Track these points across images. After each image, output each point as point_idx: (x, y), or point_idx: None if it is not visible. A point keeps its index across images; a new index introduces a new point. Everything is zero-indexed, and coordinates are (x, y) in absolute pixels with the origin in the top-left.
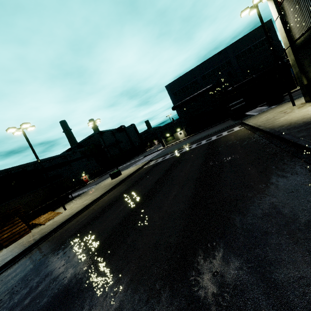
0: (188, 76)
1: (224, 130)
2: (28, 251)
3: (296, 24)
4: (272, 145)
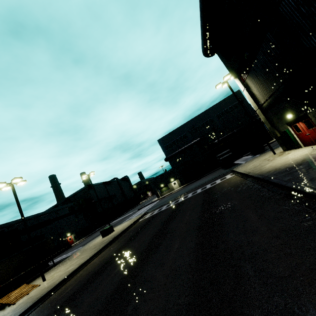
0: (177, 131)
1: (217, 178)
2: None
3: (259, 93)
4: (264, 189)
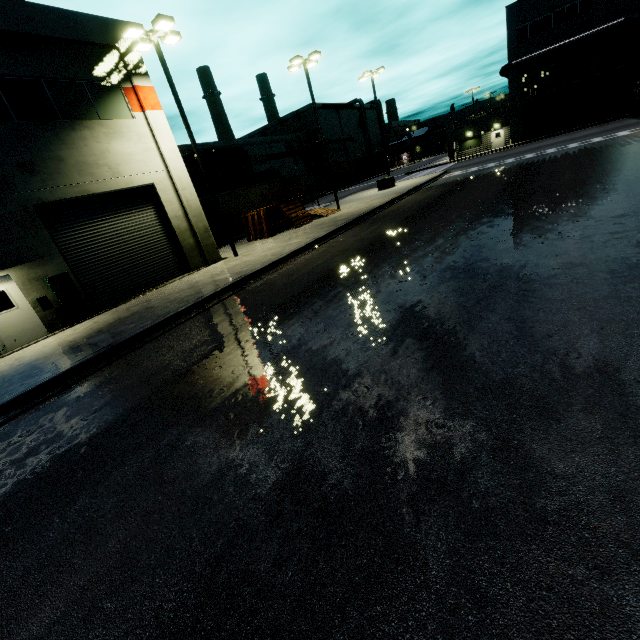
0: None
1: (618, 130)
2: (361, 221)
3: None
4: None
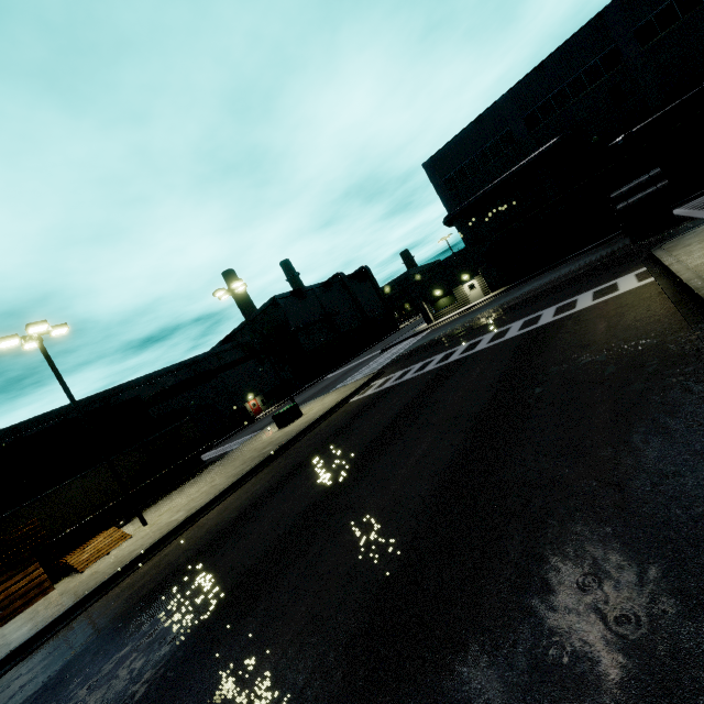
0: (484, 126)
1: (587, 283)
2: None
3: None
4: None
